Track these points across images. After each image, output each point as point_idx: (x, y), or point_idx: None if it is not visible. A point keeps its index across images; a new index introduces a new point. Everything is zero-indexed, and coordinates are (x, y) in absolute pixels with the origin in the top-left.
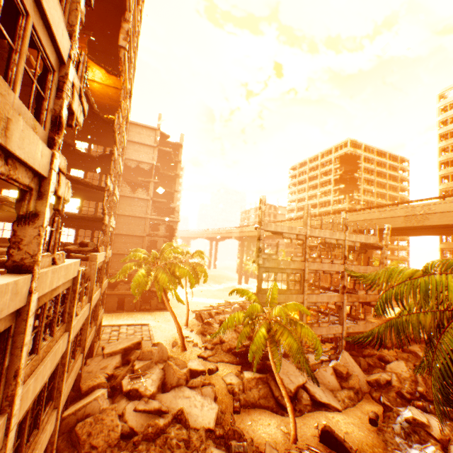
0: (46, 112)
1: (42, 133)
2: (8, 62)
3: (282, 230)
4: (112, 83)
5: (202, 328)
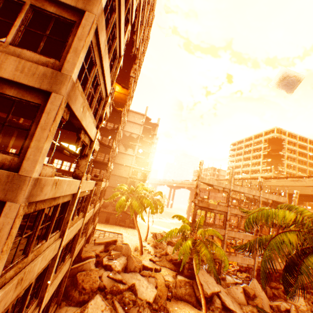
0: (98, 115)
1: (95, 123)
2: (91, 101)
3: (213, 183)
4: (123, 92)
5: (155, 243)
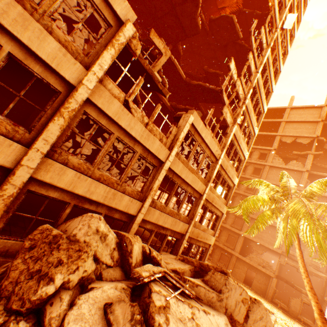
0: None
1: None
2: None
3: None
4: None
5: None
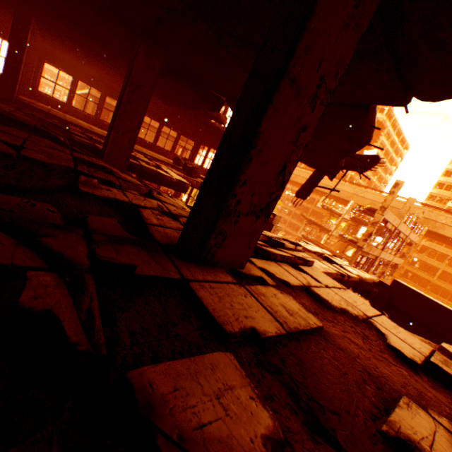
0: None
1: None
2: None
3: (390, 220)
4: None
5: None
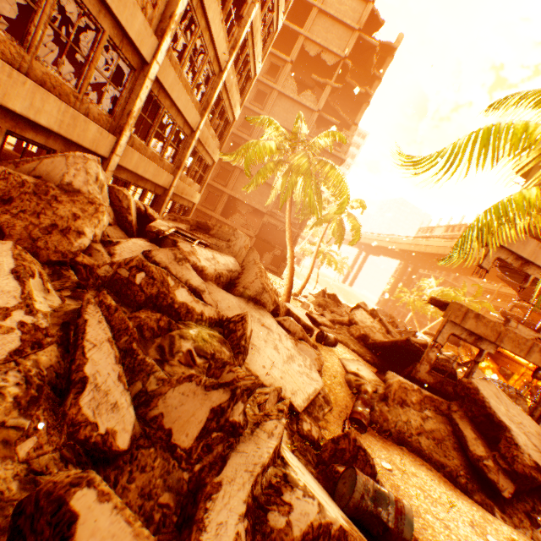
0: None
1: None
2: None
3: None
4: None
5: (322, 301)
